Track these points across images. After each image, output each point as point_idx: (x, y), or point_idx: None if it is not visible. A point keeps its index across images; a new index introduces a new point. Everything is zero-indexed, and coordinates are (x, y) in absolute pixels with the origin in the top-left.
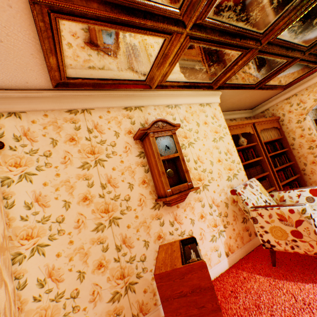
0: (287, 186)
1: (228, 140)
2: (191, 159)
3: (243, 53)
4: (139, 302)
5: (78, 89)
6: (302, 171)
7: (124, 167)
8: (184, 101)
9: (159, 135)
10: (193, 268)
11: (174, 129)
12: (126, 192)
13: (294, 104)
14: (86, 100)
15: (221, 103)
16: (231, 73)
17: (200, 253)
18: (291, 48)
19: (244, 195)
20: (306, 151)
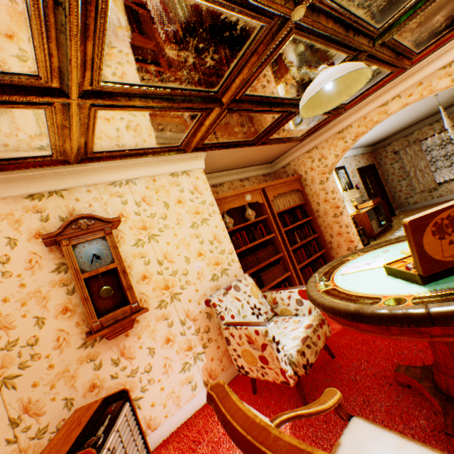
0: (309, 267)
1: (216, 222)
2: (153, 259)
3: (205, 113)
4: None
5: None
6: (329, 244)
7: (26, 293)
8: (141, 173)
9: (80, 240)
10: None
11: (109, 227)
12: (31, 332)
13: (316, 160)
14: None
15: (218, 162)
16: (201, 135)
17: (118, 420)
18: (277, 103)
19: (222, 305)
20: (331, 219)
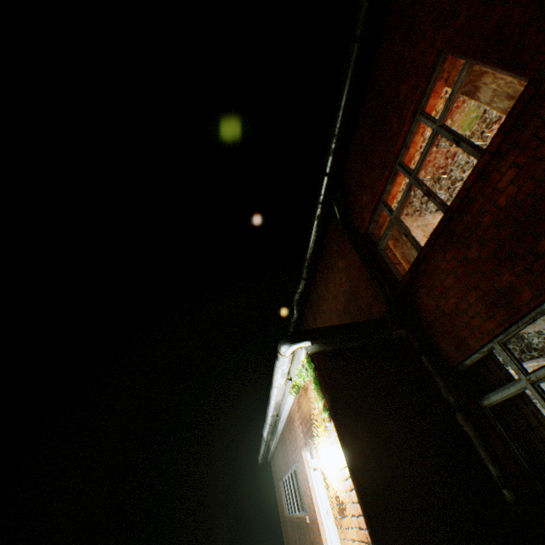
0: None
1: None
2: None
3: None
4: None
5: None
6: None
7: None
8: None
9: None
10: None
11: None
12: None
13: None
14: None
15: None
16: None
17: None
18: None
19: None
20: None
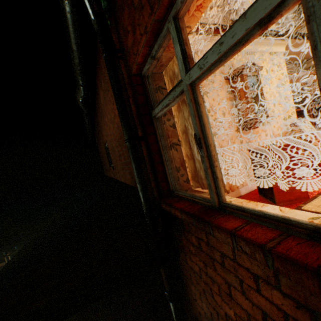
0: None
1: (287, 88)
2: None
3: None
4: (229, 184)
5: (192, 34)
6: None
7: (219, 99)
8: (258, 49)
9: (248, 75)
10: (289, 146)
11: (258, 71)
12: (221, 117)
13: None
14: (196, 44)
15: None
16: None
17: None
18: None
19: (301, 127)
20: None
